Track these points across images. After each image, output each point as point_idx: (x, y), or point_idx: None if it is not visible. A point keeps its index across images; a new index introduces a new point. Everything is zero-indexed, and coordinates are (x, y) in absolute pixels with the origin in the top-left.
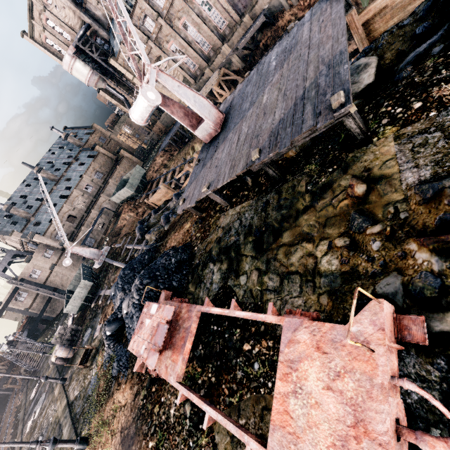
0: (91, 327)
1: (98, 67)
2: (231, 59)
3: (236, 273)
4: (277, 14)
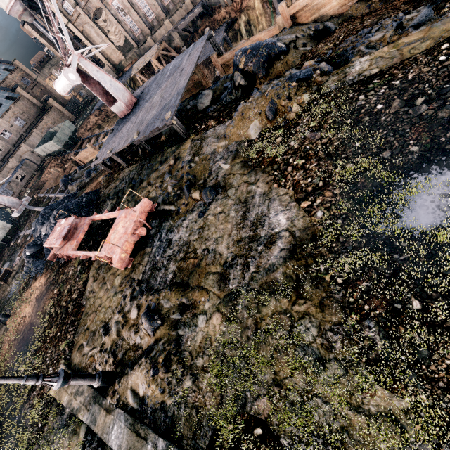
0: (10, 261)
1: None
2: (173, 35)
3: (119, 204)
4: (215, 7)
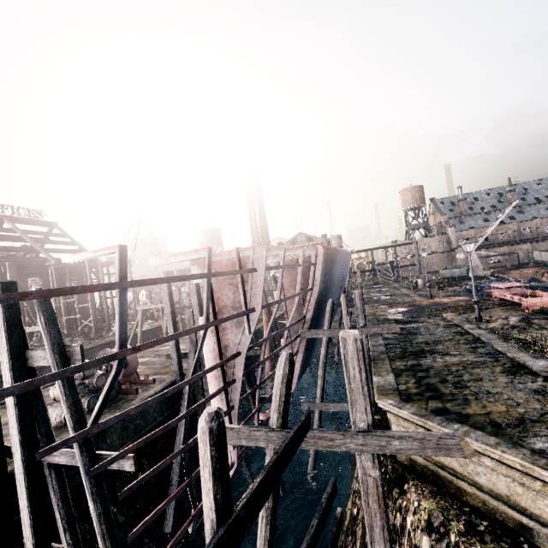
0: None
1: None
2: None
3: None
4: None
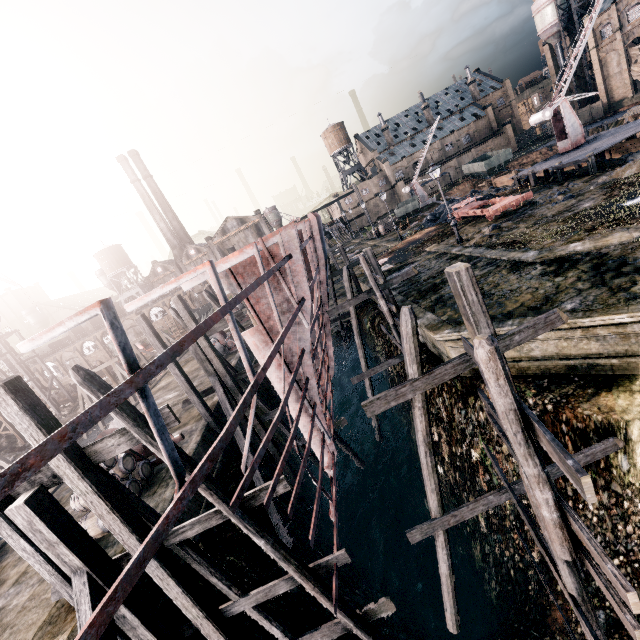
0: None
1: (567, 18)
2: None
3: None
4: None
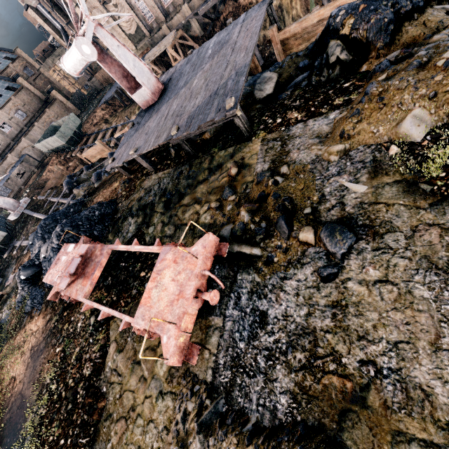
0: (2, 277)
1: None
2: (191, 22)
3: (147, 225)
4: None
